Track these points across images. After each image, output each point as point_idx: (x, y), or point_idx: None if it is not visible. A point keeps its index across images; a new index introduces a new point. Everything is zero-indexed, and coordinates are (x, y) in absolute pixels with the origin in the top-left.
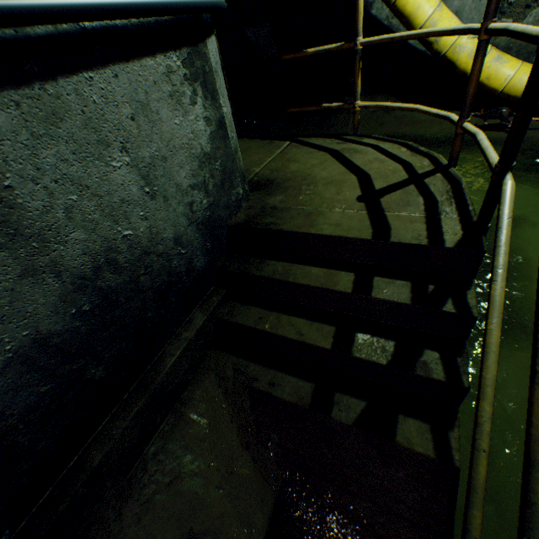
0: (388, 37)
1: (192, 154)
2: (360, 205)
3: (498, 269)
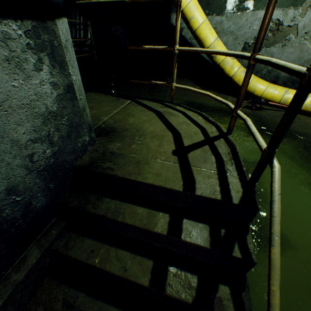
0: (194, 49)
1: (34, 112)
2: (174, 158)
3: (275, 235)
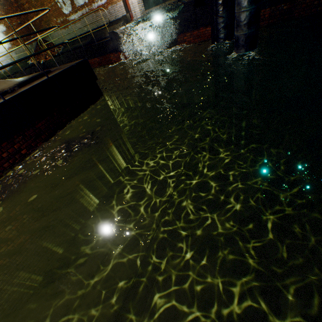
0: None
1: None
2: None
3: None
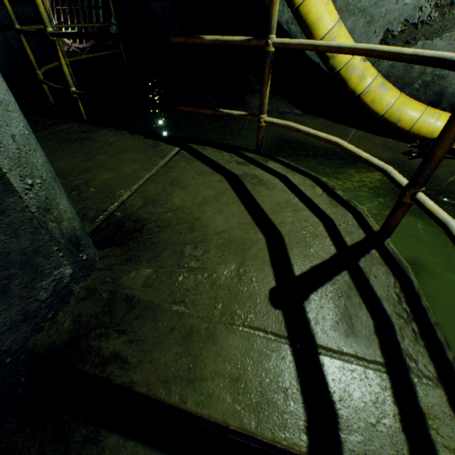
0: (311, 43)
1: None
2: (275, 318)
3: None
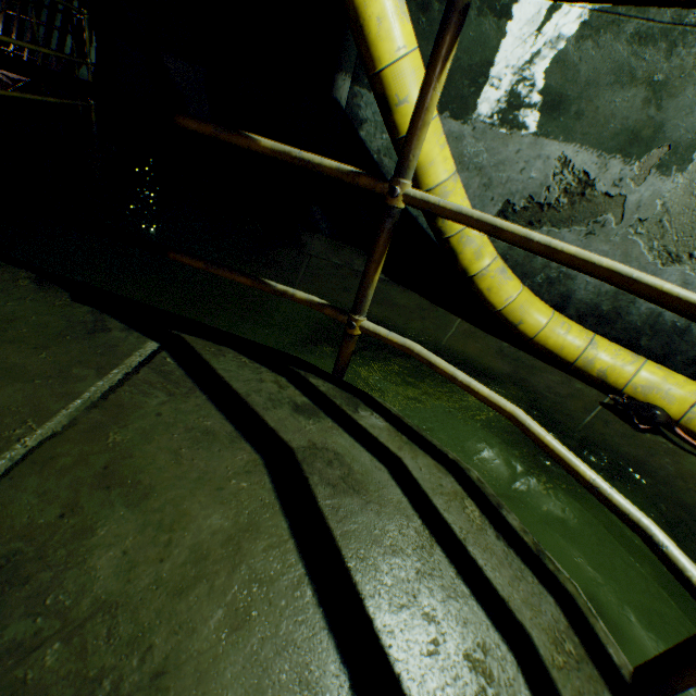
0: (486, 219)
1: None
2: None
3: None
